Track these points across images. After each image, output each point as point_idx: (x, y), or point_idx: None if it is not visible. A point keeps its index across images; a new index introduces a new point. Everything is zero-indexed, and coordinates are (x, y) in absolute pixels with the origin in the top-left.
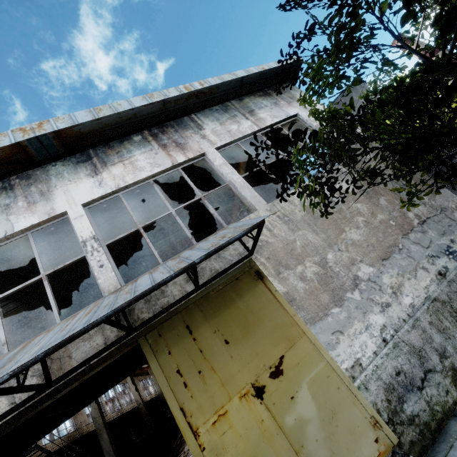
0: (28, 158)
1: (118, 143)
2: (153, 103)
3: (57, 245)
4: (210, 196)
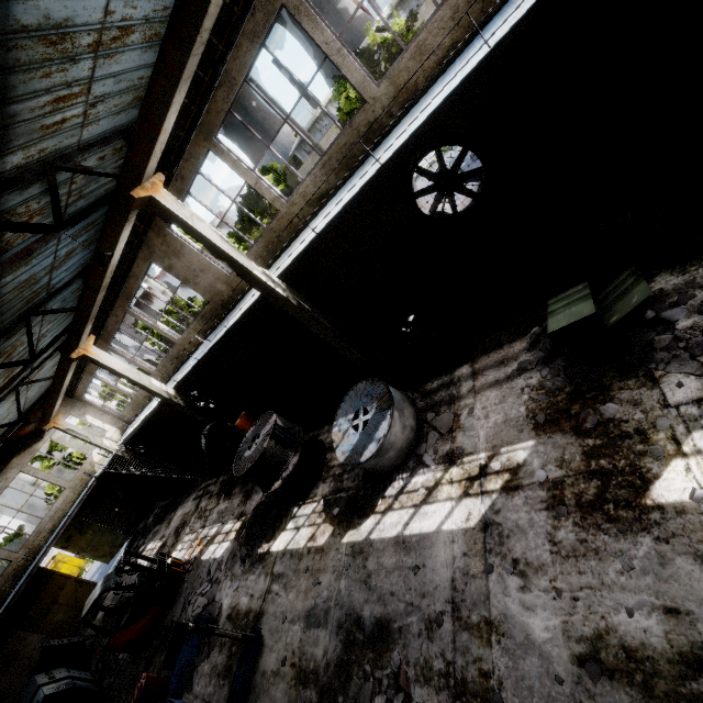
0: None
1: None
2: None
3: None
4: None
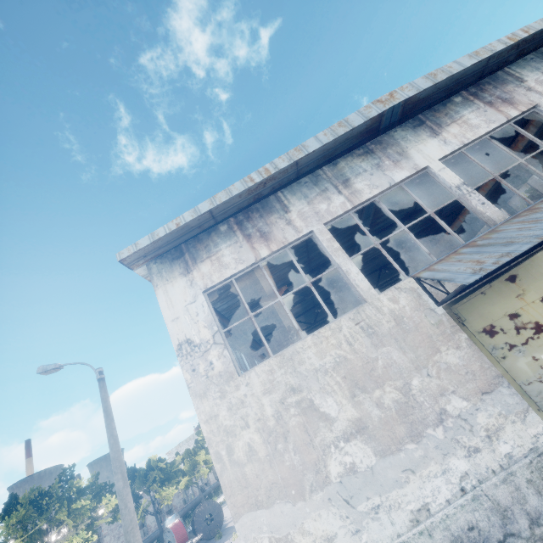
0: (378, 127)
1: (442, 106)
2: (481, 60)
3: None
4: (455, 168)
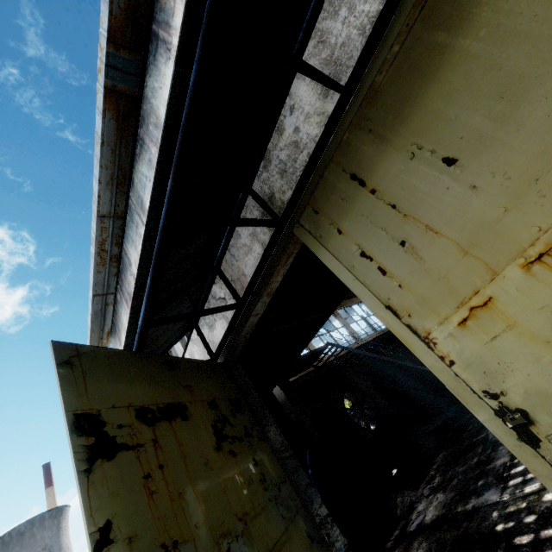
0: (130, 99)
1: None
2: None
3: None
4: None
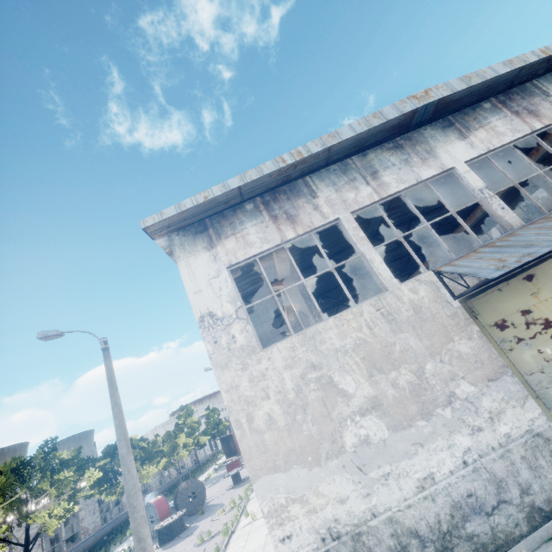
0: (409, 123)
1: (471, 111)
2: (514, 69)
3: None
4: None
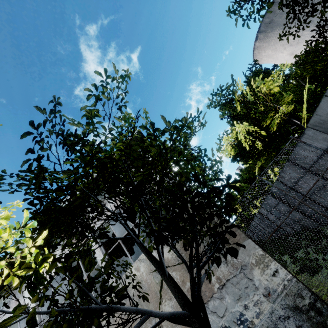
0: None
1: None
2: None
3: (59, 277)
4: None
